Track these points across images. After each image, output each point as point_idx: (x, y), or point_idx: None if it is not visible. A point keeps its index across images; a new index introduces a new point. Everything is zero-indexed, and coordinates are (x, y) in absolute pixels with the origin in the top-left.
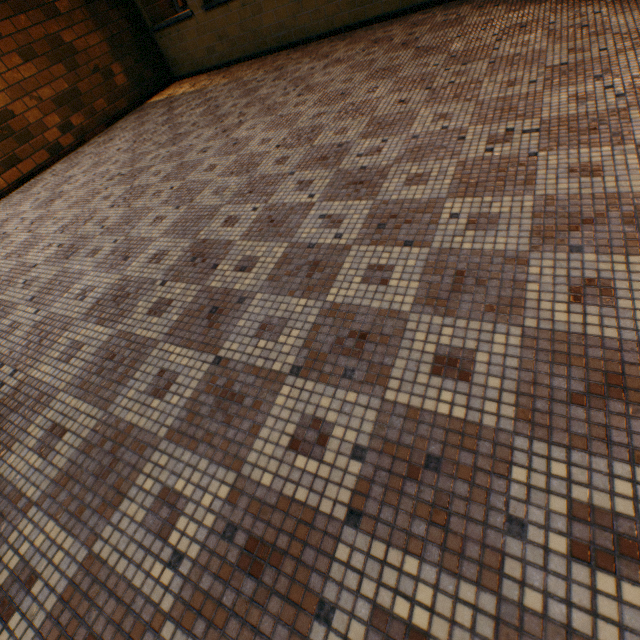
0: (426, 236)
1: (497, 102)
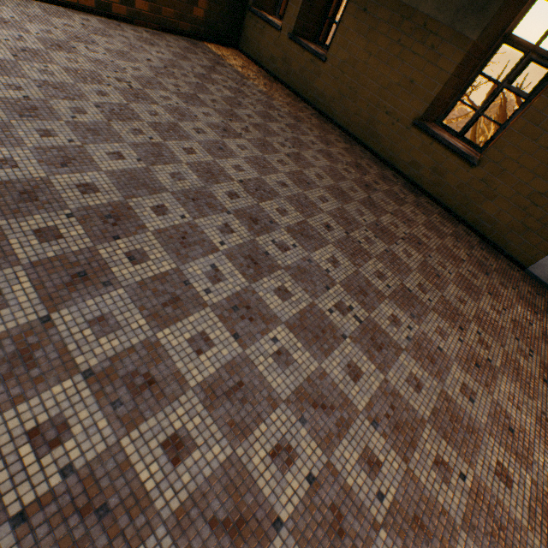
0: (250, 339)
1: (364, 281)
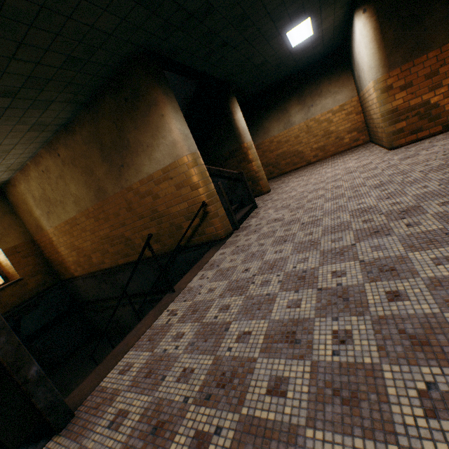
0: None
1: None
